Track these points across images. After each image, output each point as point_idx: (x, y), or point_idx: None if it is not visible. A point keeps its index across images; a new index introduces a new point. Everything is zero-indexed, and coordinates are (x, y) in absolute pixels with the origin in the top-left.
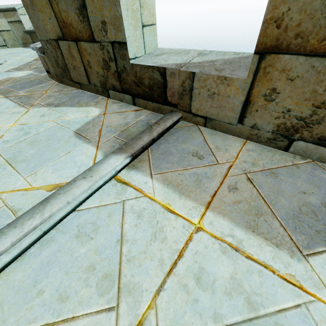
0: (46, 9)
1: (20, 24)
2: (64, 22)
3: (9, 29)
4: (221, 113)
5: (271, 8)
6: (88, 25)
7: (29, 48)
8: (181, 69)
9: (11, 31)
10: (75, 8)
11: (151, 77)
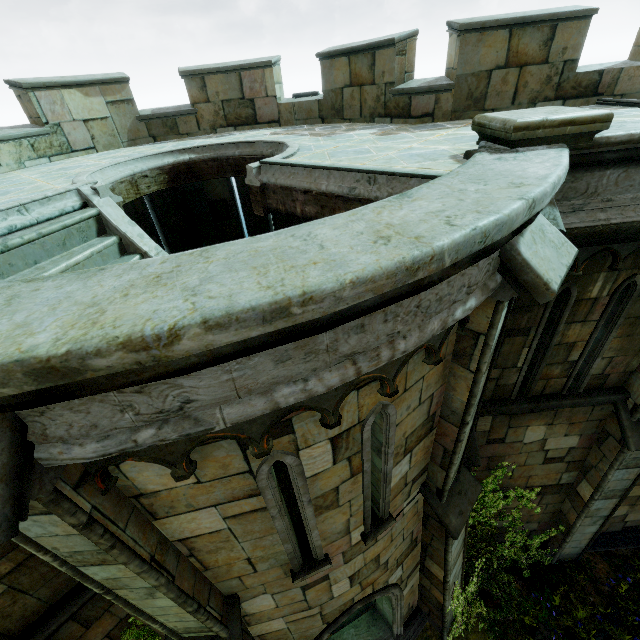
0: (498, 44)
1: (129, 106)
2: (517, 53)
3: (106, 116)
4: (632, 88)
5: None
6: (546, 52)
7: (162, 143)
8: (614, 68)
9: (110, 120)
10: (540, 41)
11: (590, 79)
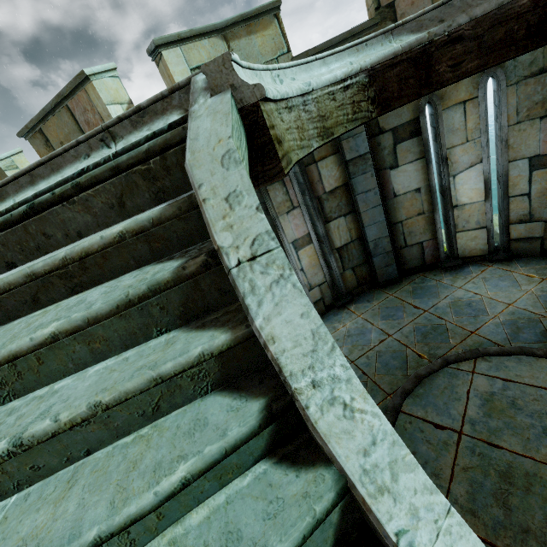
0: None
1: None
2: None
3: None
4: None
5: (40, 156)
6: None
7: None
8: None
9: None
10: None
11: None
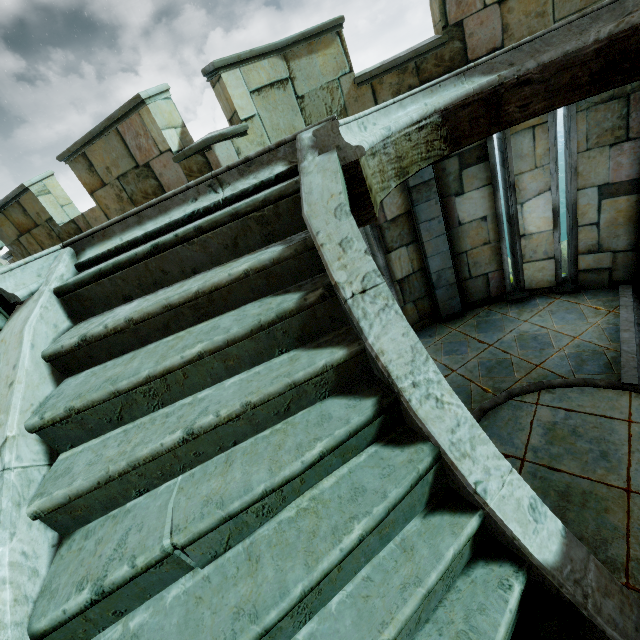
0: (6, 223)
1: None
2: (18, 224)
3: None
4: None
5: (81, 181)
6: (31, 219)
7: None
8: (79, 216)
9: None
10: (22, 214)
11: (72, 228)
